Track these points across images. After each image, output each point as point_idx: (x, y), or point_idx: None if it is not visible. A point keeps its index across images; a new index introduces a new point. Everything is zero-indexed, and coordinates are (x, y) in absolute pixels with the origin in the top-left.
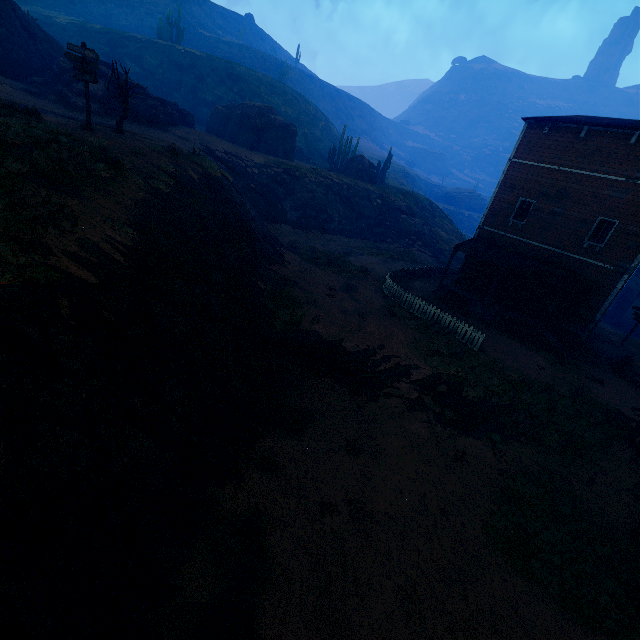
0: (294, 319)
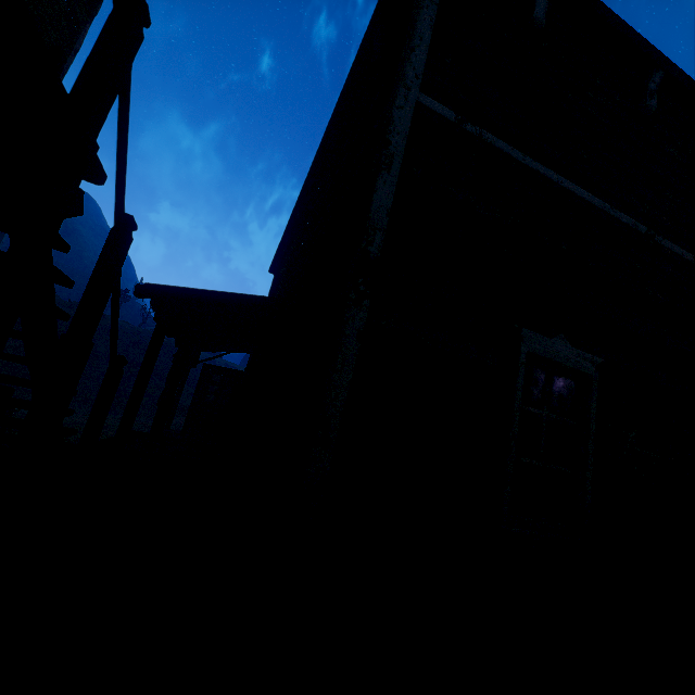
0: None
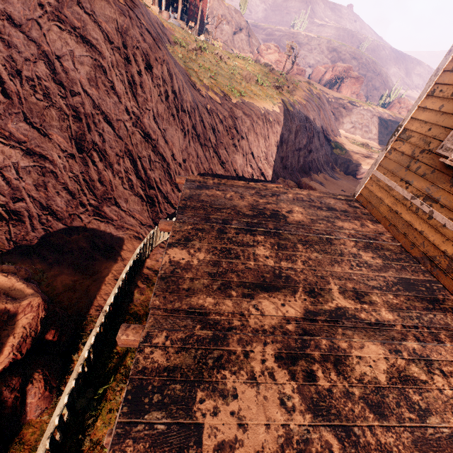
0: (342, 153)
